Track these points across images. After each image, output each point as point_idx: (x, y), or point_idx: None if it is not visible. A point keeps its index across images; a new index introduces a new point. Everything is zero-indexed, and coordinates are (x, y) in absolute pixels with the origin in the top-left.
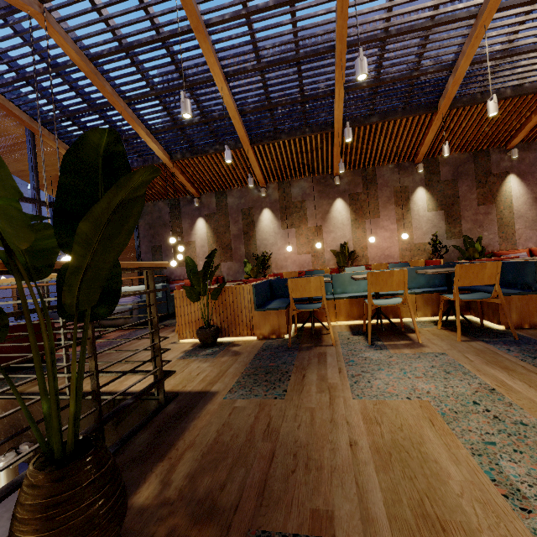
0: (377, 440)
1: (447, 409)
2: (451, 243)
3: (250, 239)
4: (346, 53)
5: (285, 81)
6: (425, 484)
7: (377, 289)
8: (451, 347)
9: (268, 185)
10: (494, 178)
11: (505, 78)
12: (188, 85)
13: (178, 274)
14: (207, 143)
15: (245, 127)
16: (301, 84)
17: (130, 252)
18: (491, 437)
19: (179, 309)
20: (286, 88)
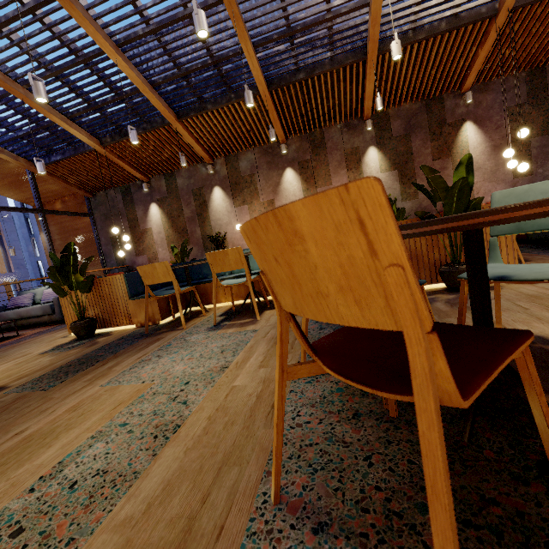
0: (45, 427)
1: (152, 392)
2: (407, 205)
3: (204, 221)
4: (240, 1)
5: (186, 43)
6: (3, 470)
7: (218, 269)
8: (274, 323)
9: (215, 160)
10: (449, 128)
11: (435, 9)
12: (82, 60)
13: (140, 263)
14: (133, 122)
15: (164, 100)
16: (205, 44)
17: (91, 246)
18: (135, 418)
19: (64, 304)
20: (190, 51)
